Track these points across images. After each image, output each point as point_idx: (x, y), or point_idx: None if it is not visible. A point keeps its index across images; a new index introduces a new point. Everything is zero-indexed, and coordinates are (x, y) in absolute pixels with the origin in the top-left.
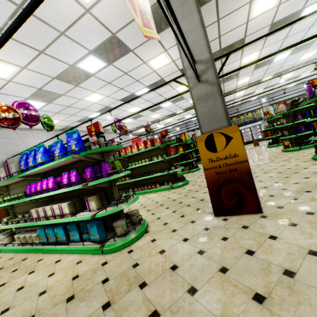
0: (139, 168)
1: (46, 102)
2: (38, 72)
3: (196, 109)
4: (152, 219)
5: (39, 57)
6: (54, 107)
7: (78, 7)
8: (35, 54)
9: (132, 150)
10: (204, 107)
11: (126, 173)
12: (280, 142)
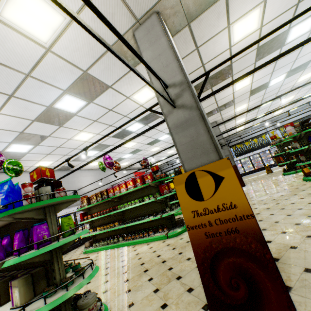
0: (131, 210)
1: (33, 144)
2: (14, 115)
3: (175, 140)
4: (122, 305)
5: (10, 101)
6: (43, 149)
7: (36, 46)
8: (5, 98)
9: (121, 190)
10: (184, 136)
11: (72, 238)
12: (297, 168)
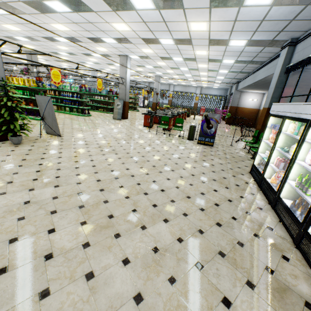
0: None
1: None
2: None
3: None
4: None
5: None
6: None
7: None
8: None
9: None
10: None
11: None
12: None
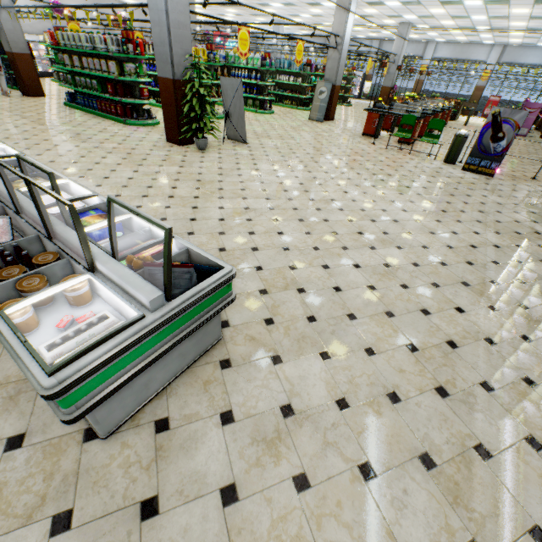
0: None
1: None
2: None
3: None
4: None
5: None
6: None
7: None
8: None
9: None
10: None
11: None
12: None
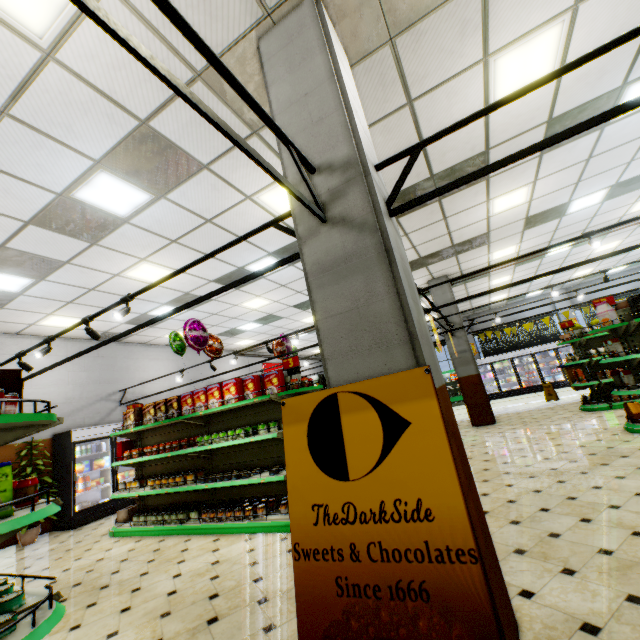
0: (228, 449)
1: (32, 277)
2: None
3: (315, 303)
4: None
5: None
6: (56, 290)
7: (16, 42)
8: None
9: (209, 402)
10: (337, 296)
11: None
12: (614, 399)
